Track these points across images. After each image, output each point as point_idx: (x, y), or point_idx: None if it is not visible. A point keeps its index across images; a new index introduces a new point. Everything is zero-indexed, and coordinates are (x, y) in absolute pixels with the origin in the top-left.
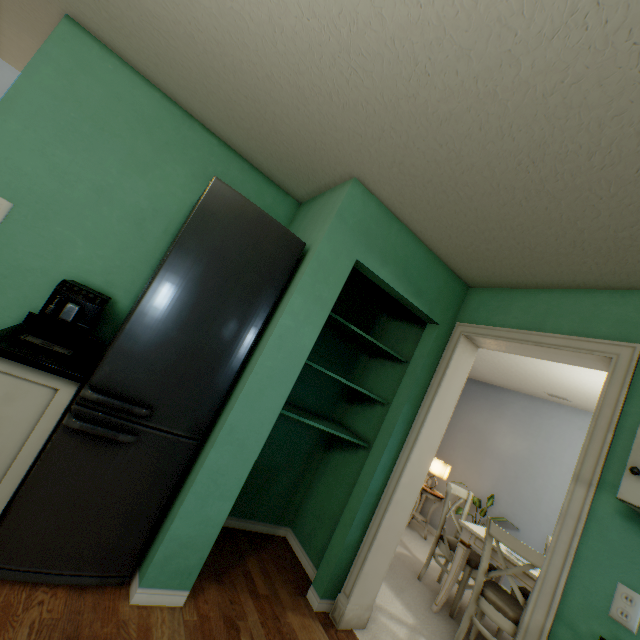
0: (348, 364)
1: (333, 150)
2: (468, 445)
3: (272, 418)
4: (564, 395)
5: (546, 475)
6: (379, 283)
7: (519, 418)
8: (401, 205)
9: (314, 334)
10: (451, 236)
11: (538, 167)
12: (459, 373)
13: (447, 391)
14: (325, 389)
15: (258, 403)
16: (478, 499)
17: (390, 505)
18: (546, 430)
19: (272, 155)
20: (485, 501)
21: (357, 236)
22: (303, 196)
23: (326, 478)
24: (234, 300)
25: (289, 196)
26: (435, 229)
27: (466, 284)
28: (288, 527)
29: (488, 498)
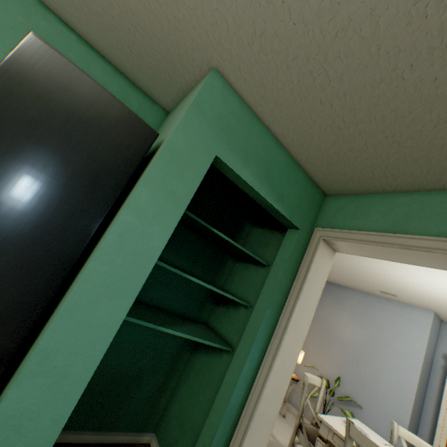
0: (215, 268)
1: (188, 28)
2: (317, 333)
3: (108, 336)
4: (394, 292)
5: (381, 359)
6: (241, 185)
7: (357, 310)
8: (263, 100)
9: (165, 234)
10: (313, 136)
11: (444, 2)
12: (319, 276)
13: (308, 295)
14: (192, 292)
15: (88, 318)
16: (327, 380)
17: (252, 421)
18: (379, 321)
19: (131, 50)
20: (332, 381)
21: (217, 131)
22: (169, 103)
23: (191, 381)
24: (58, 189)
25: (157, 105)
26: (297, 129)
27: (323, 192)
28: (152, 432)
29: (335, 380)
